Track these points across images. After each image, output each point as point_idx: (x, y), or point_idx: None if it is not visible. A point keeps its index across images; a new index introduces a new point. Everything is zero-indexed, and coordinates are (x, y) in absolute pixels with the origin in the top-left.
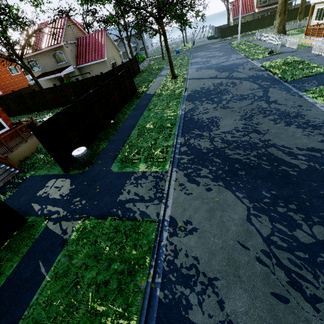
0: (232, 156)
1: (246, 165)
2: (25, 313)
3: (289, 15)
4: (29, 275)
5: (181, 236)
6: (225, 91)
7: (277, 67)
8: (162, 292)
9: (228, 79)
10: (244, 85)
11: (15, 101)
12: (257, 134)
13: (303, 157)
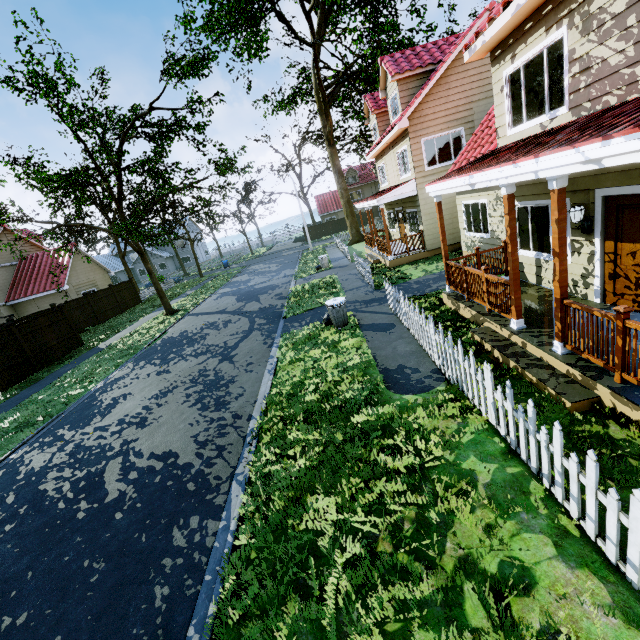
0: (45, 484)
1: (38, 505)
2: None
3: None
4: None
5: None
6: (200, 338)
7: (298, 293)
8: None
9: (230, 315)
10: (235, 325)
11: None
12: (136, 428)
13: (135, 475)
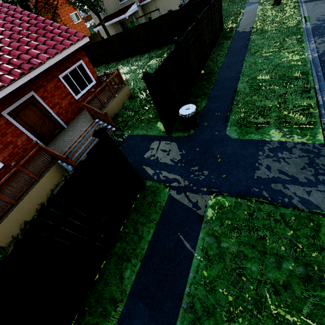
0: None
1: None
2: (186, 289)
3: None
4: (173, 246)
5: None
6: None
7: None
8: None
9: None
10: None
11: (85, 53)
12: None
13: None
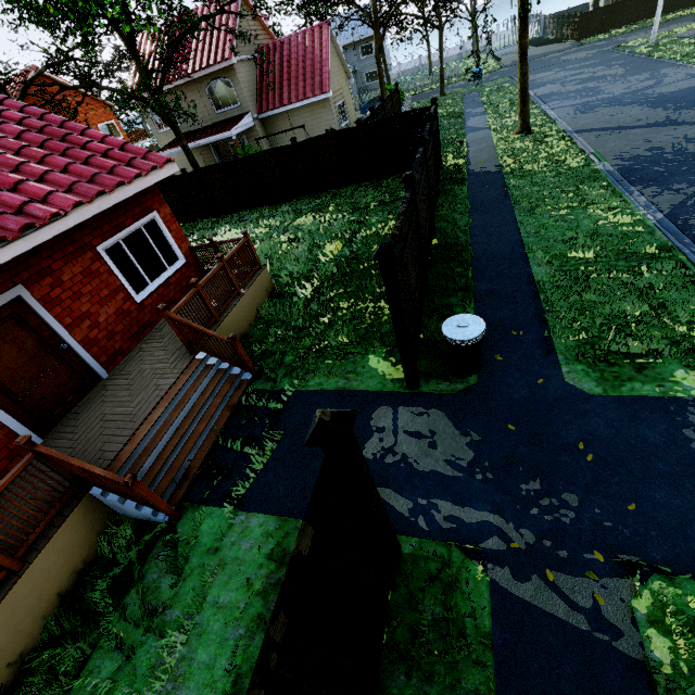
0: None
1: None
2: None
3: None
4: None
5: None
6: None
7: None
8: None
9: None
10: None
11: None
12: None
13: None
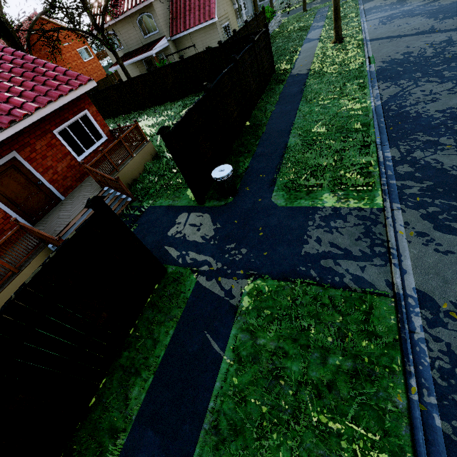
0: None
1: None
2: (210, 403)
3: None
4: (197, 350)
5: (456, 328)
6: None
7: None
8: (446, 423)
9: None
10: None
11: (97, 99)
12: None
13: None
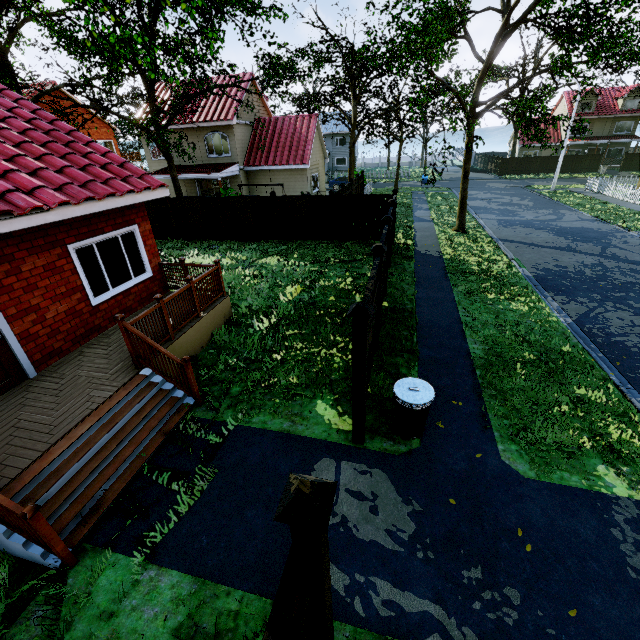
0: None
1: None
2: None
3: (627, 161)
4: None
5: None
6: (637, 287)
7: None
8: None
9: (613, 261)
10: None
11: None
12: None
13: None
